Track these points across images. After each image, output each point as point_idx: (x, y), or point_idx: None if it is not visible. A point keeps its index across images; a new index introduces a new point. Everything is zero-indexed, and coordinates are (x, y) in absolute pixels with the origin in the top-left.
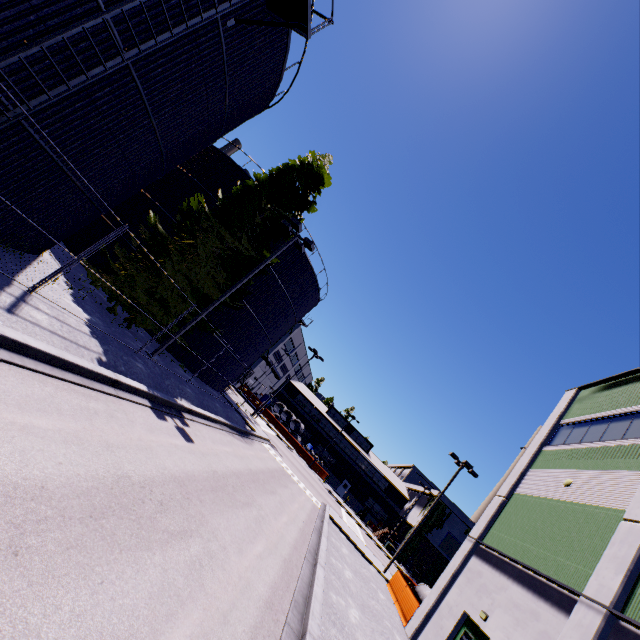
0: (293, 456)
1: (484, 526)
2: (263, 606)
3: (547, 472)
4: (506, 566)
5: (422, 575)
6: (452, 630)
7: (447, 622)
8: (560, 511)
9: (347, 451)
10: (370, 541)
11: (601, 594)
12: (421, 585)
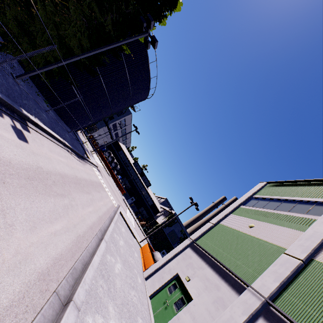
0: (109, 179)
1: (199, 235)
2: (34, 279)
3: (240, 218)
4: (206, 257)
5: (156, 243)
6: (168, 280)
7: (166, 276)
8: (244, 238)
9: (138, 184)
10: (137, 226)
11: (263, 289)
12: (156, 252)
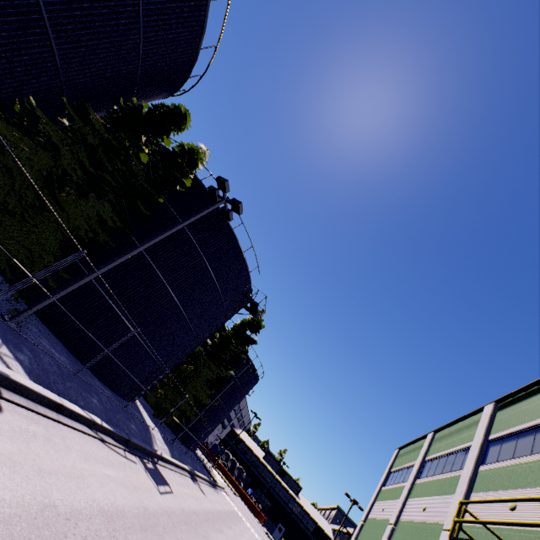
0: (238, 501)
1: None
2: None
3: (380, 503)
4: None
5: None
6: None
7: None
8: (378, 525)
9: (280, 494)
10: None
11: None
12: None
